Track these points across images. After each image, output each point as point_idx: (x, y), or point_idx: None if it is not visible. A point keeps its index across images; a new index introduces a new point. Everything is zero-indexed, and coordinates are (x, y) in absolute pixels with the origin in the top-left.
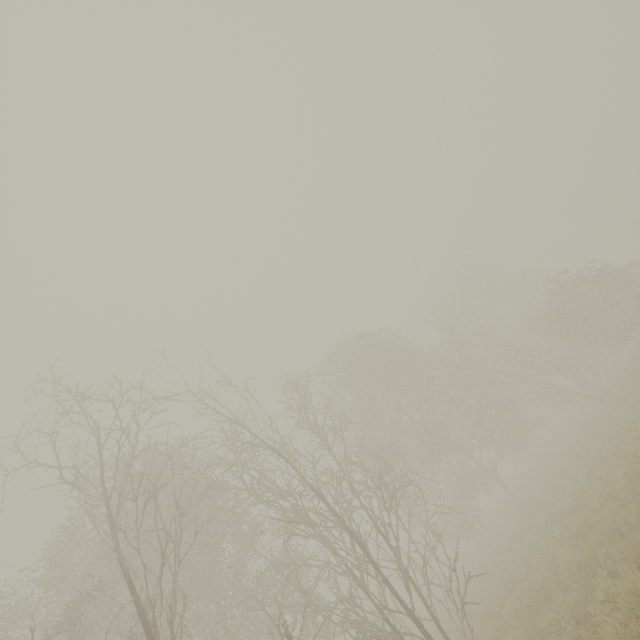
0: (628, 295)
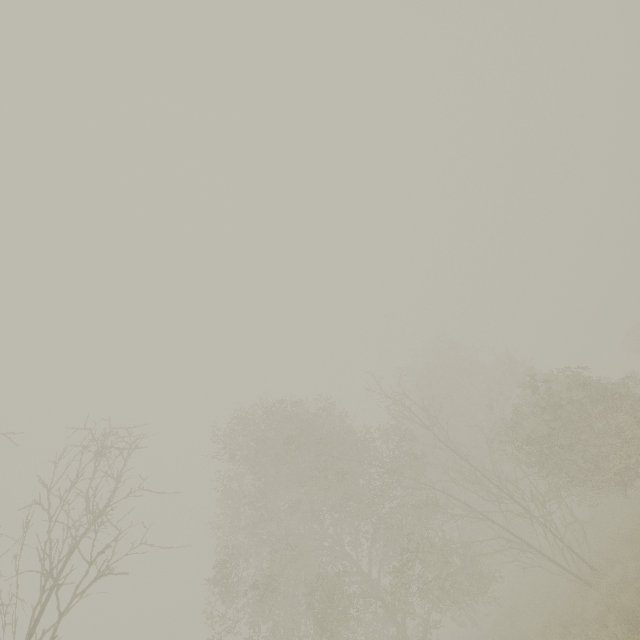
0: (633, 419)
